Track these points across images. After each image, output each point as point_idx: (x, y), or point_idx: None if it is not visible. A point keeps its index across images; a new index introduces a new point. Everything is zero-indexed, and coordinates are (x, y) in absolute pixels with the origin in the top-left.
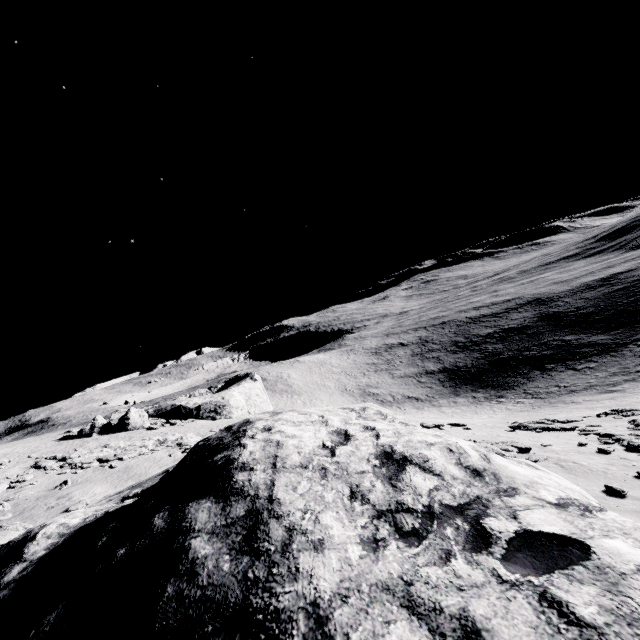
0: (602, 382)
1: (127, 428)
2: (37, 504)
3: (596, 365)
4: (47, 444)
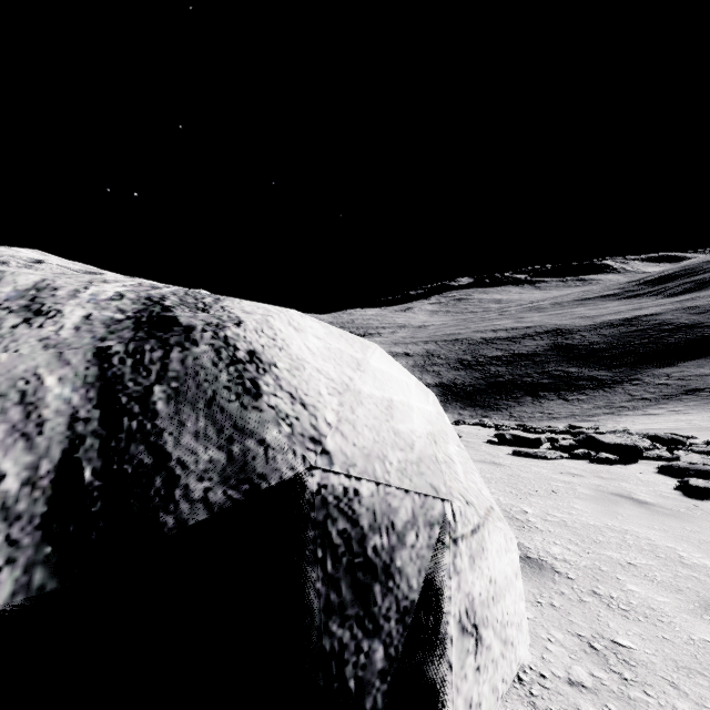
0: (584, 413)
1: None
2: None
3: (586, 398)
4: None
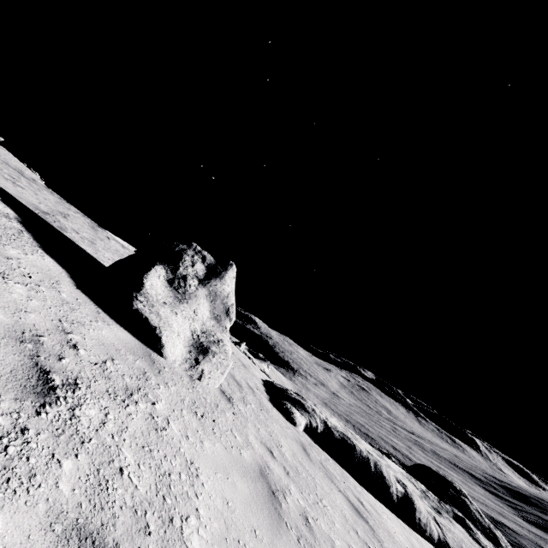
0: None
1: None
2: None
3: None
4: None
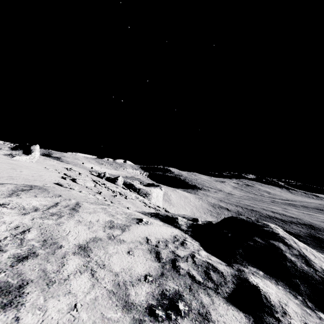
0: None
1: (115, 183)
2: (112, 199)
3: None
4: (87, 173)
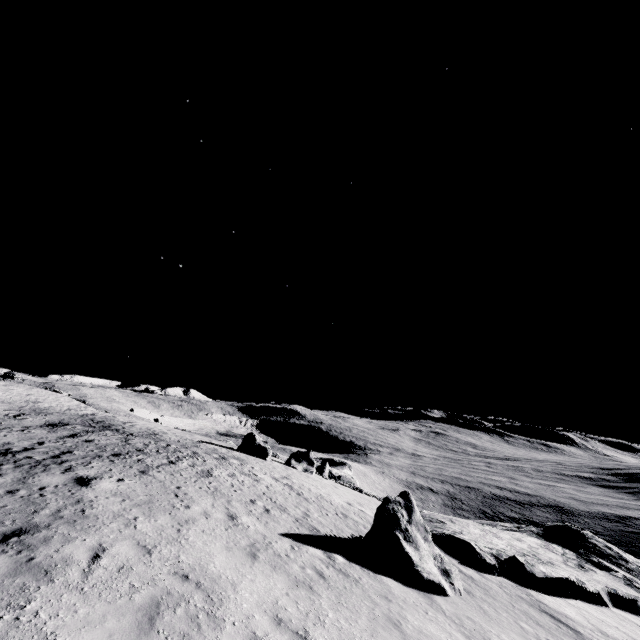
0: None
1: (322, 474)
2: None
3: None
4: None
